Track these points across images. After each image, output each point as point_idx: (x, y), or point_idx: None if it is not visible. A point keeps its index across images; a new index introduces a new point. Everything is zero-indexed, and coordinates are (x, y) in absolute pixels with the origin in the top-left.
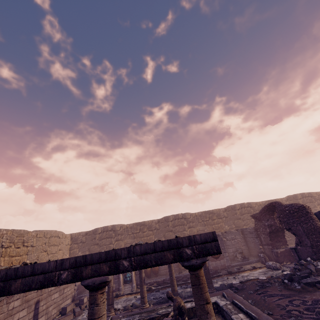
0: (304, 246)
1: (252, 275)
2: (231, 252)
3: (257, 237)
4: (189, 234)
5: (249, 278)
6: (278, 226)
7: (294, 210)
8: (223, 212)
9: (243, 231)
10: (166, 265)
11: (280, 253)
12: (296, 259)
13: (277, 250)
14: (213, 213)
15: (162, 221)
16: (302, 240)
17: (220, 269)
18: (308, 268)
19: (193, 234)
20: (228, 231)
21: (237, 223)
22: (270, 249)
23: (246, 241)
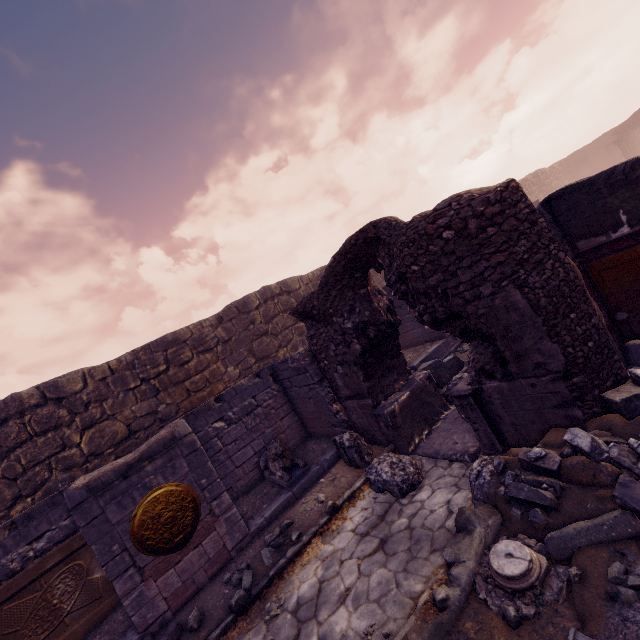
0: (525, 377)
1: (340, 588)
2: (251, 456)
3: (323, 380)
4: (90, 451)
5: (330, 633)
6: (386, 322)
7: (485, 214)
8: (214, 328)
9: (277, 371)
10: None
11: (402, 411)
12: (480, 432)
13: (392, 407)
14: (179, 343)
15: None
16: (518, 351)
17: (208, 579)
18: (627, 507)
19: (110, 443)
20: (230, 391)
21: (261, 349)
22: (369, 409)
23: (292, 399)
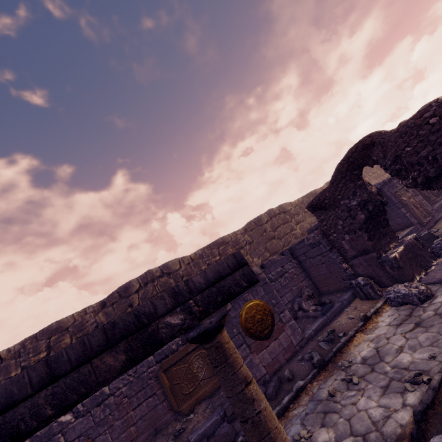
0: None
1: (394, 347)
2: (286, 303)
3: (332, 249)
4: None
5: (399, 363)
6: (378, 200)
7: None
8: (243, 235)
9: (294, 250)
10: (132, 425)
11: (401, 258)
12: None
13: (393, 255)
14: (225, 243)
15: (113, 300)
16: None
17: (285, 361)
18: None
19: None
20: (268, 262)
21: (272, 247)
22: (374, 260)
23: (306, 269)
